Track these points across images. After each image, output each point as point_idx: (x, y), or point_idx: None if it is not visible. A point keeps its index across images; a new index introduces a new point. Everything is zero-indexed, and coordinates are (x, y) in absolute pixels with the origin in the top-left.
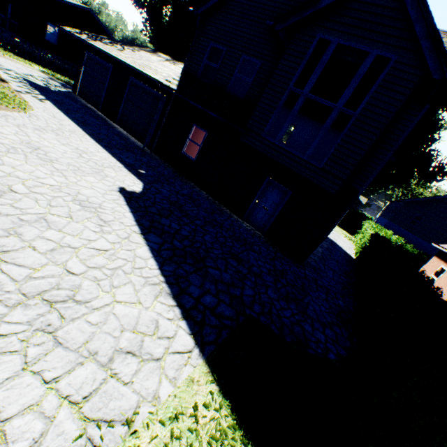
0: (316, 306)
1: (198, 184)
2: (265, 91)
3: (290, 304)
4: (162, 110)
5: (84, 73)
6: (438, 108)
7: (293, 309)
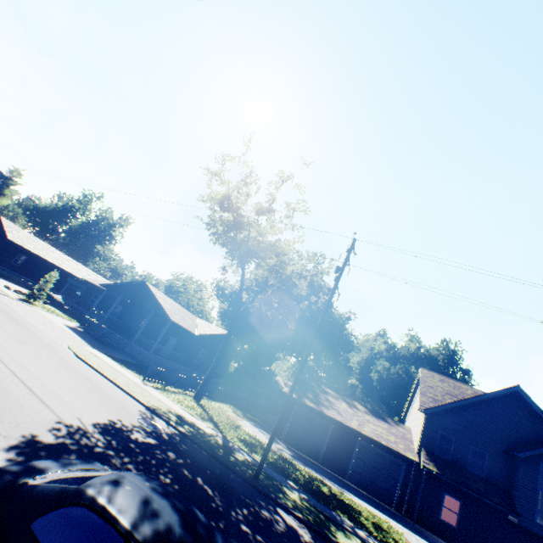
0: None
1: None
2: (520, 488)
3: None
4: (404, 474)
5: (292, 422)
6: None
7: None
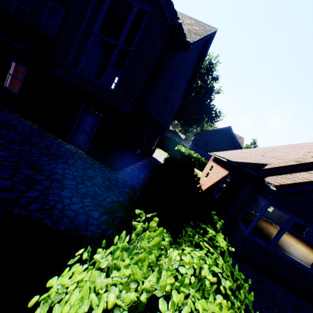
0: (116, 198)
1: (23, 115)
2: (64, 29)
3: (85, 199)
4: None
5: None
6: (199, 69)
7: (86, 203)
